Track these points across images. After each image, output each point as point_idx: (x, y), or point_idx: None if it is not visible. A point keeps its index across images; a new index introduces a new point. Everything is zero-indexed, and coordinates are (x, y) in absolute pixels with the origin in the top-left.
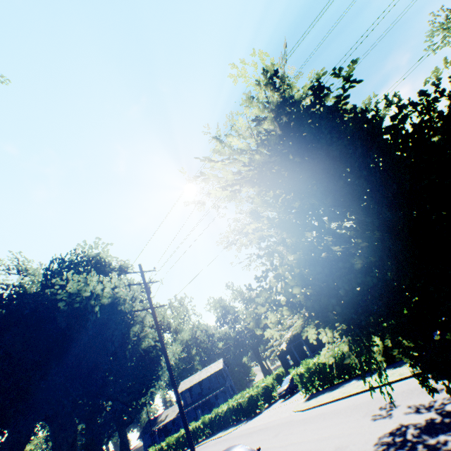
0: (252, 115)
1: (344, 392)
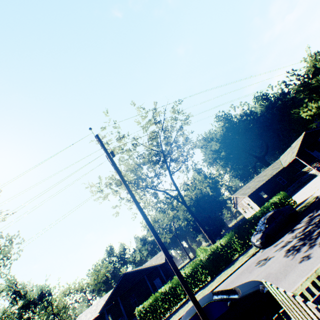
0: (306, 61)
1: (205, 293)
